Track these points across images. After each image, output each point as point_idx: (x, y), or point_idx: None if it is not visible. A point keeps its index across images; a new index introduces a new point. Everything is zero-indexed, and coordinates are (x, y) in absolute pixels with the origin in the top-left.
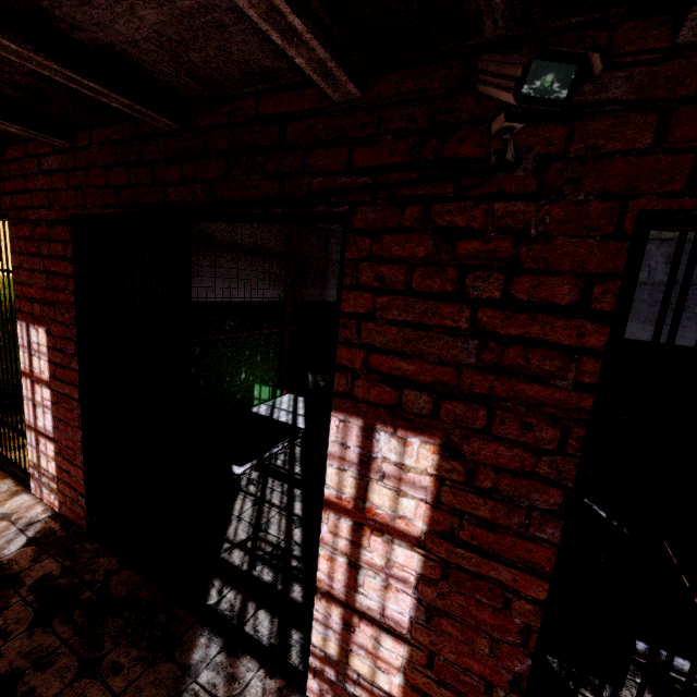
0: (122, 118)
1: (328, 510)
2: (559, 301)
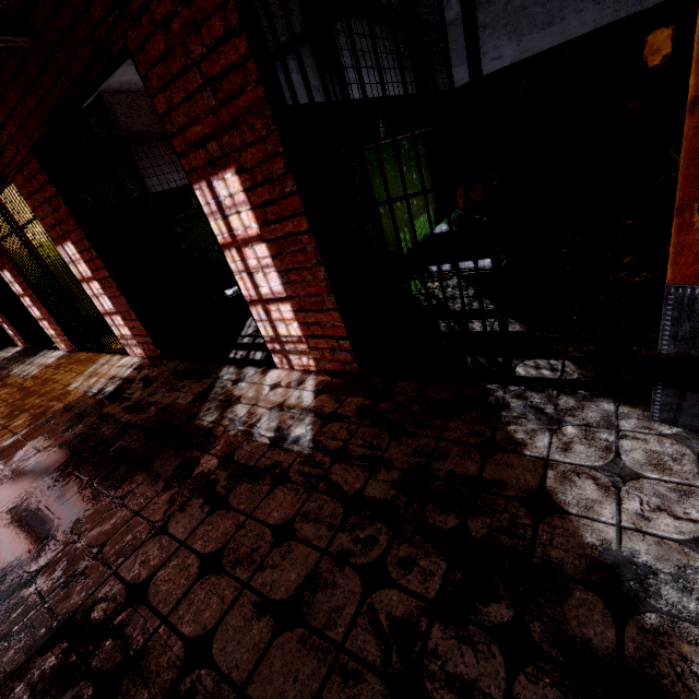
0: (6, 54)
1: (225, 251)
2: (221, 33)
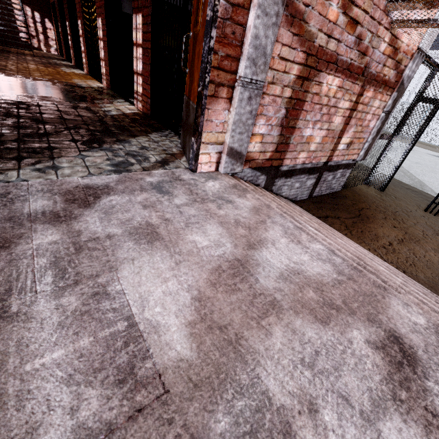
0: None
1: (134, 46)
2: None
